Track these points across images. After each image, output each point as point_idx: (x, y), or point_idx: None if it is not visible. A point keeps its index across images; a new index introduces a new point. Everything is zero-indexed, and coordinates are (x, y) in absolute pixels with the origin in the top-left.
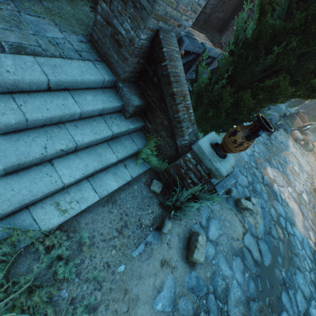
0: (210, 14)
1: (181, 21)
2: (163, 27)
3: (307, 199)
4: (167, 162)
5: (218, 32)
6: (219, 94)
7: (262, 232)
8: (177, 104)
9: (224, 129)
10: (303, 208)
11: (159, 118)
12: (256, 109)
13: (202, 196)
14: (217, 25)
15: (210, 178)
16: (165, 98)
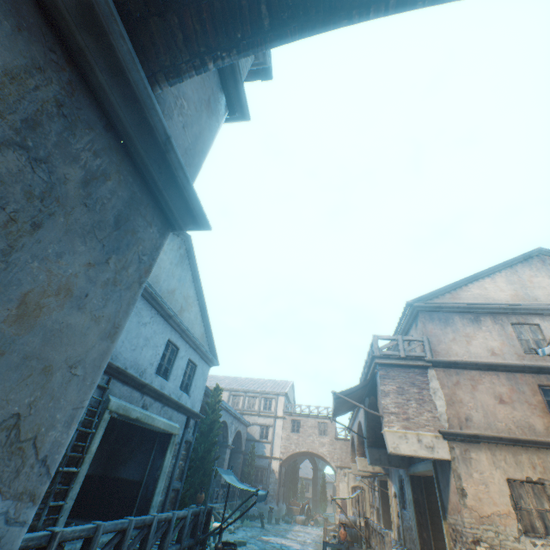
0: None
1: None
2: None
3: (313, 541)
4: None
5: None
6: (190, 492)
7: (258, 548)
8: None
9: None
10: (304, 543)
11: None
12: (204, 489)
13: None
14: None
15: None
16: None
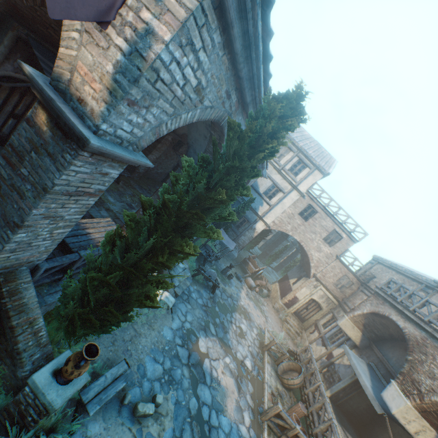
0: (147, 170)
1: (32, 260)
2: (6, 270)
3: (252, 365)
4: (13, 394)
5: (162, 182)
6: (74, 313)
7: None
8: (17, 336)
9: (104, 330)
10: (242, 380)
11: (4, 344)
12: (114, 320)
13: (60, 427)
14: (159, 177)
15: (48, 412)
16: (5, 329)
